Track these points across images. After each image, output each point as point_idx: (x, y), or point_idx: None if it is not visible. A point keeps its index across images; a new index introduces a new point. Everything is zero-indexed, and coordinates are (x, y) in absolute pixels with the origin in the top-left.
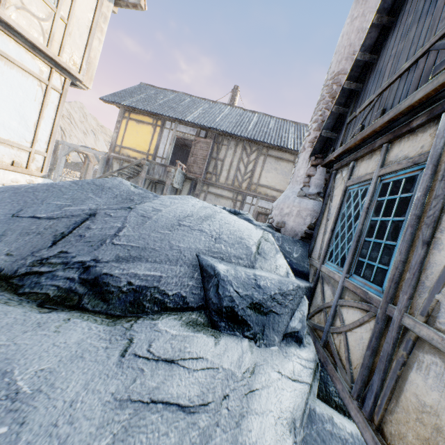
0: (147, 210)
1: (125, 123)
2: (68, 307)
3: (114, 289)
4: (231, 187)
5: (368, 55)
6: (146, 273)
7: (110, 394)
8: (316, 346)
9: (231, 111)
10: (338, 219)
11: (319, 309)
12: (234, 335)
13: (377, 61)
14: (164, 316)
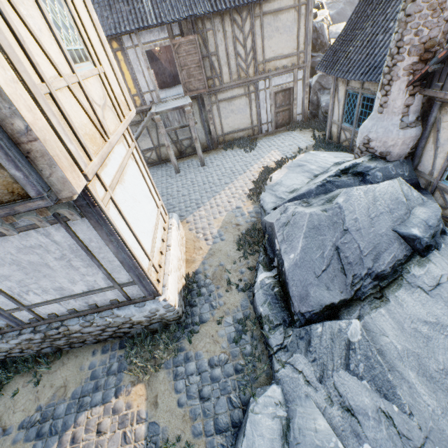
0: (353, 224)
1: None
2: (379, 291)
3: (387, 274)
4: (239, 82)
5: None
6: (390, 258)
7: (444, 306)
8: (447, 227)
9: None
10: None
11: (443, 208)
12: (430, 253)
13: None
14: (408, 268)
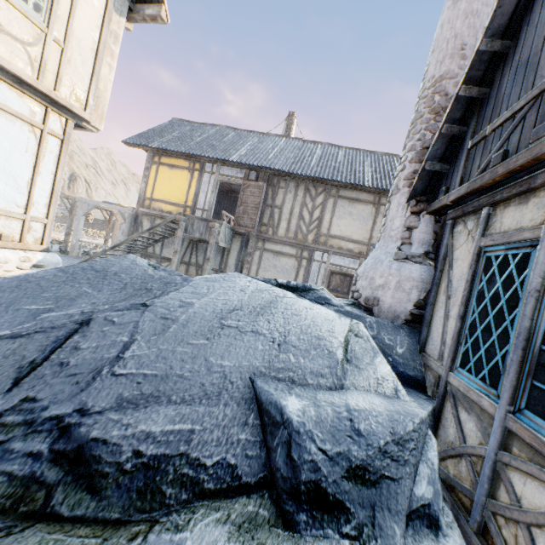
0: (170, 306)
1: (155, 169)
2: (24, 517)
3: (109, 469)
4: (293, 241)
5: (499, 41)
6: (166, 428)
7: None
8: (462, 526)
9: (287, 144)
10: (471, 299)
11: (456, 452)
12: (324, 537)
13: (516, 49)
14: (198, 516)
